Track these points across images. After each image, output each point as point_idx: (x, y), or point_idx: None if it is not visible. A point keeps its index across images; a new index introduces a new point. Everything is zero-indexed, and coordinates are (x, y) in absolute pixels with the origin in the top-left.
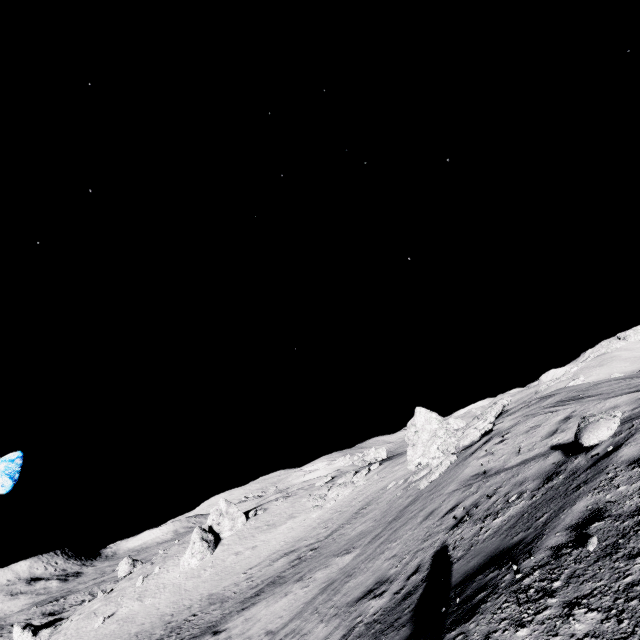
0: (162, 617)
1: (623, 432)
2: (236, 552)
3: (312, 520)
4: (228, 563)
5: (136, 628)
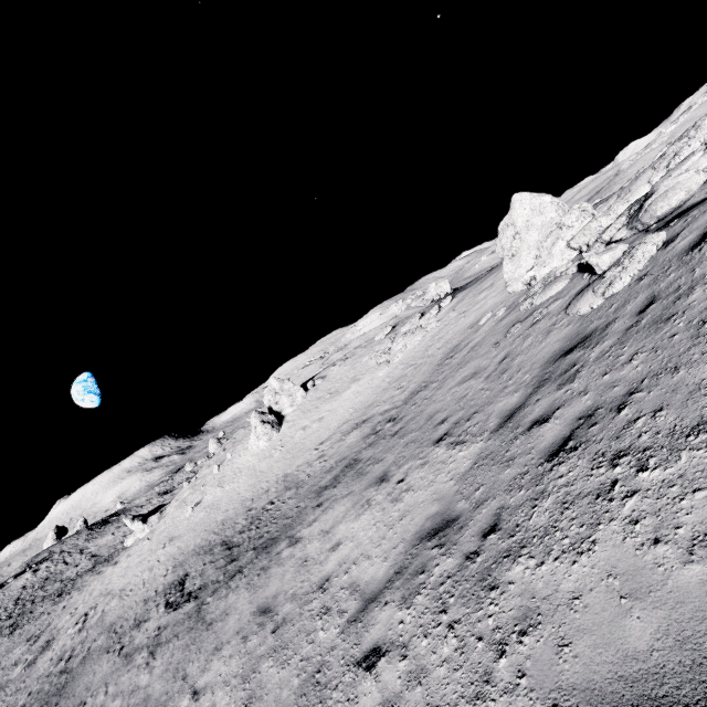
0: (243, 503)
1: None
2: (303, 427)
3: (380, 380)
4: (297, 439)
5: (221, 516)
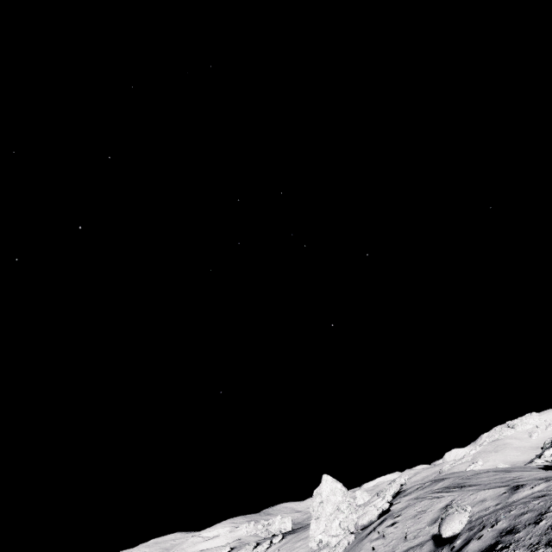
0: None
1: (476, 527)
2: None
3: None
4: None
5: None
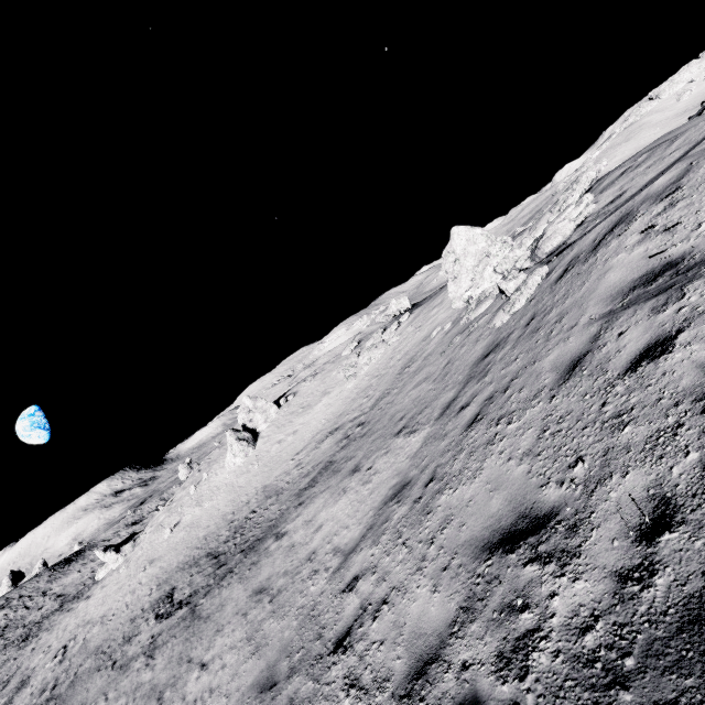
0: (224, 517)
1: None
2: (278, 441)
3: (349, 391)
4: (273, 453)
5: (203, 532)
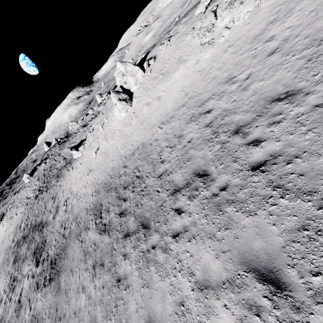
0: (121, 158)
1: None
2: (147, 103)
3: (206, 63)
4: (145, 114)
5: (111, 163)
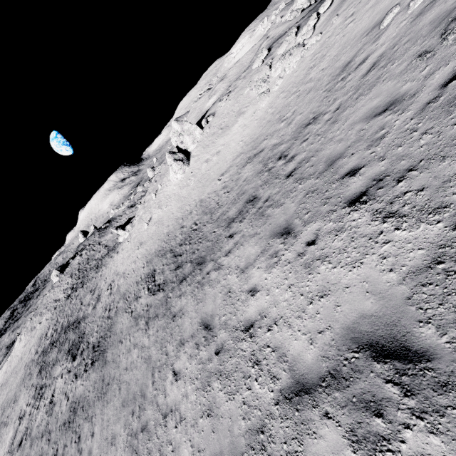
0: (177, 221)
1: None
2: (205, 160)
3: (263, 111)
4: (203, 171)
5: (166, 230)
